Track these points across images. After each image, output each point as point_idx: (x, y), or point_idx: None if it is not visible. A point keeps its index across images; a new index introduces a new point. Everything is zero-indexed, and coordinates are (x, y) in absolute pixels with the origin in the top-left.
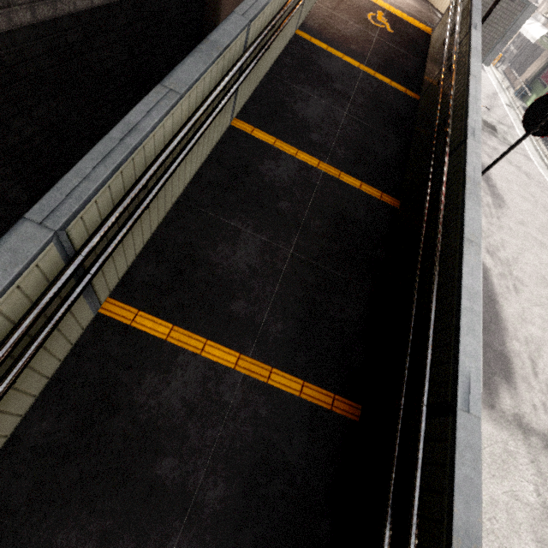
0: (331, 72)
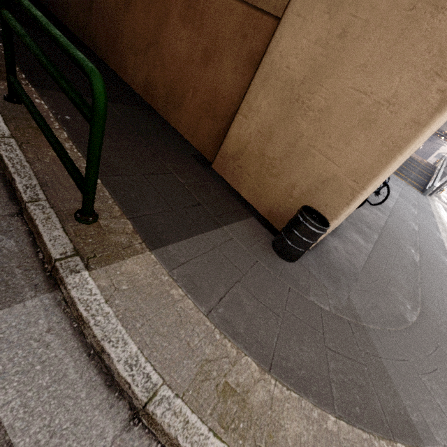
0: (417, 162)
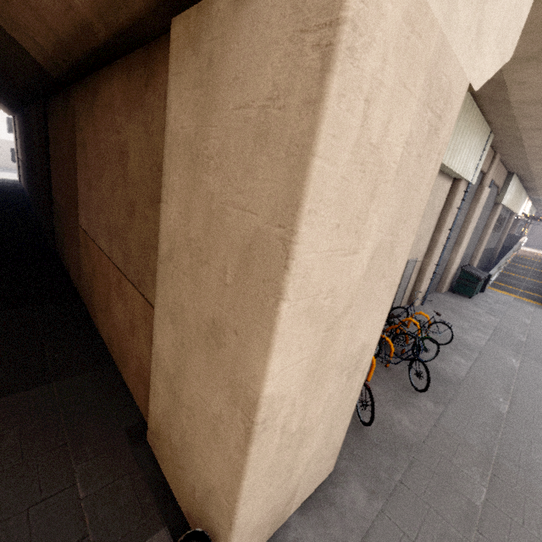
0: (527, 260)
